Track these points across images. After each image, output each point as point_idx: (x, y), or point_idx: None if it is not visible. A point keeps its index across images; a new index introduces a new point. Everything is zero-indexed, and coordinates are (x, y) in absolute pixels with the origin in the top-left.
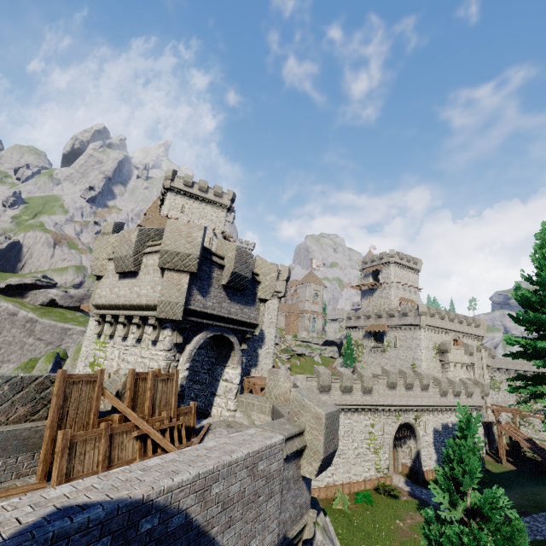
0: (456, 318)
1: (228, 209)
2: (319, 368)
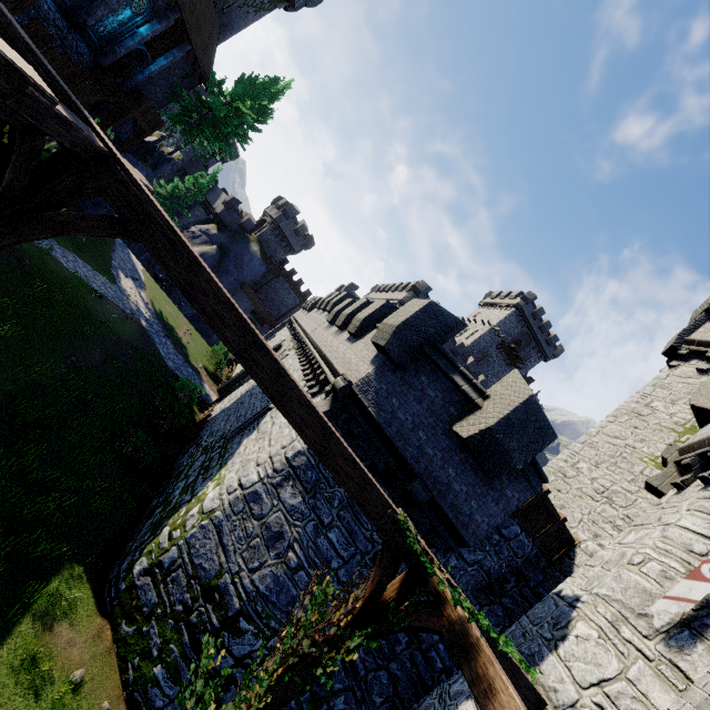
0: None
1: (516, 308)
2: None
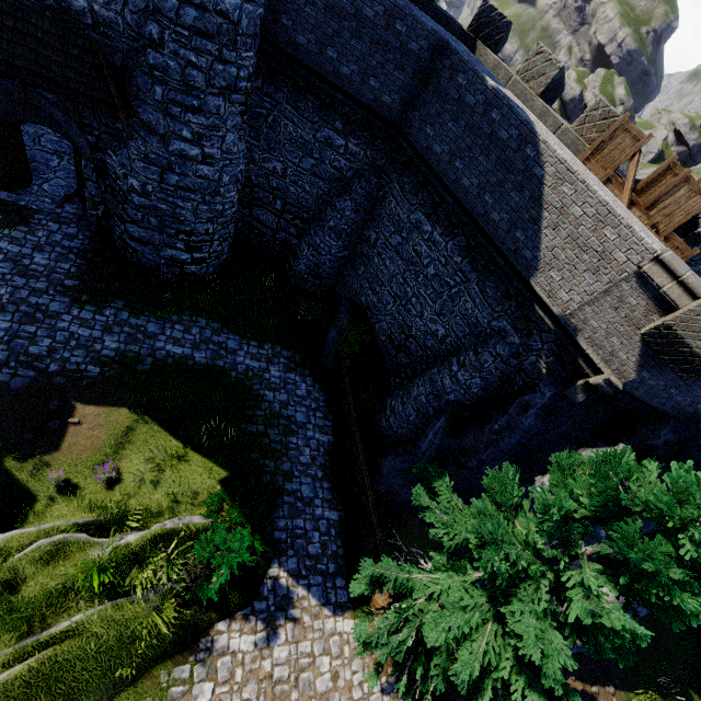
0: None
1: None
2: None
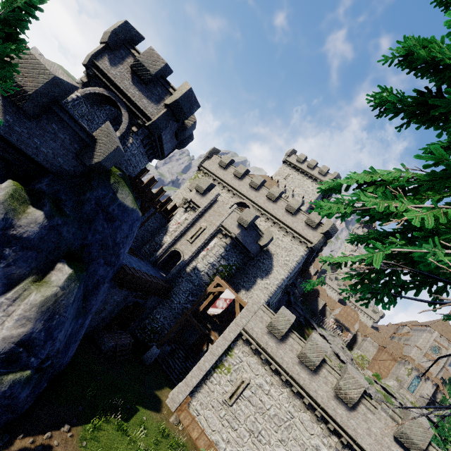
0: None
1: None
2: (285, 309)
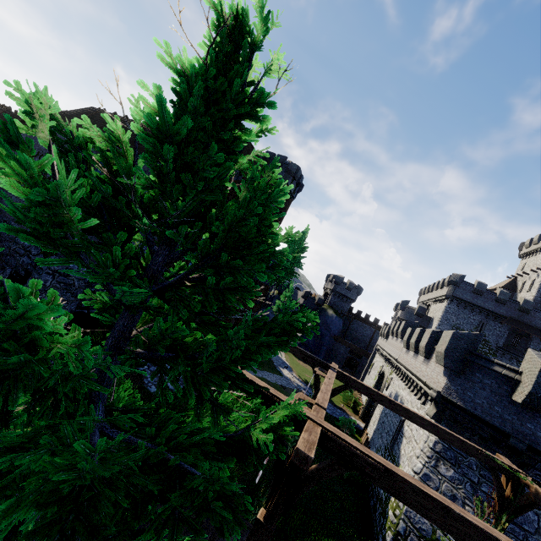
0: None
1: None
2: None
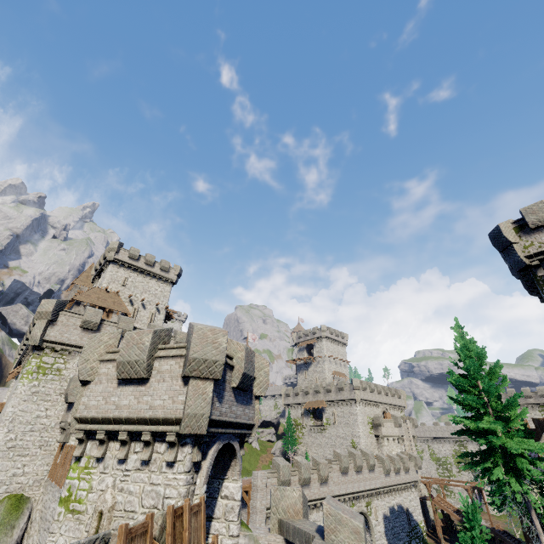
0: (383, 390)
1: (173, 283)
2: (278, 459)
